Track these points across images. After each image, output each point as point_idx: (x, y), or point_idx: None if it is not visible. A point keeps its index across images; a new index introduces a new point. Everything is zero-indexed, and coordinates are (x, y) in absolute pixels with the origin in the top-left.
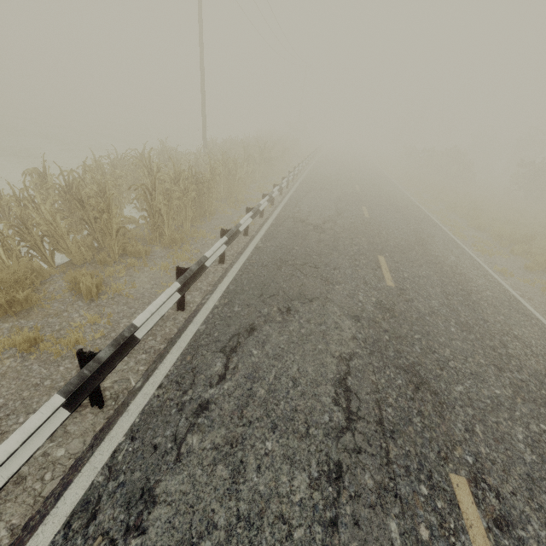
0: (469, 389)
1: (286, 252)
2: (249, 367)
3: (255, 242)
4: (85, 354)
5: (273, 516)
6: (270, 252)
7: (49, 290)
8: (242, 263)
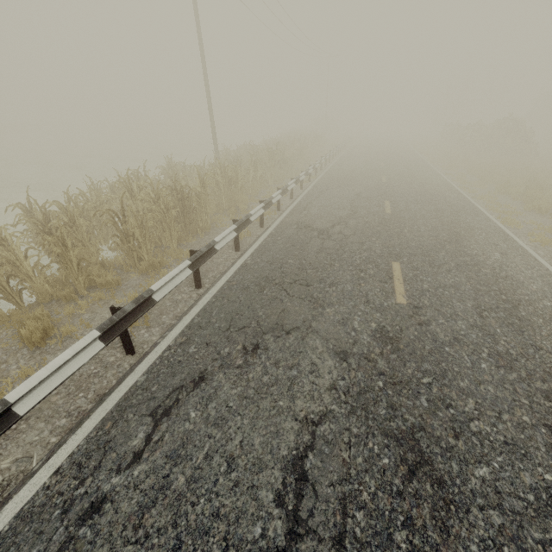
0: (499, 473)
1: (276, 267)
2: (177, 439)
3: (244, 258)
4: None
5: None
6: (257, 270)
7: (0, 336)
8: (220, 286)
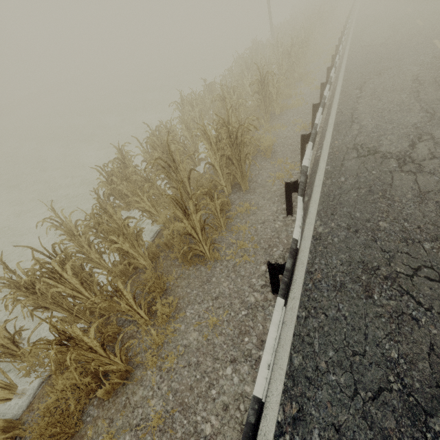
0: None
1: (366, 60)
2: (370, 88)
3: (344, 64)
4: (323, 83)
5: (396, 101)
6: (356, 63)
7: None
8: (343, 71)
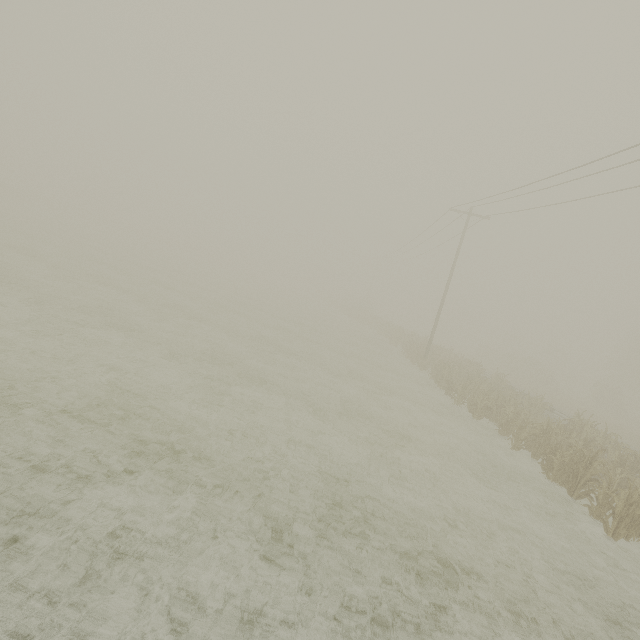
0: None
1: None
2: None
3: None
4: None
5: None
6: None
7: None
8: None
